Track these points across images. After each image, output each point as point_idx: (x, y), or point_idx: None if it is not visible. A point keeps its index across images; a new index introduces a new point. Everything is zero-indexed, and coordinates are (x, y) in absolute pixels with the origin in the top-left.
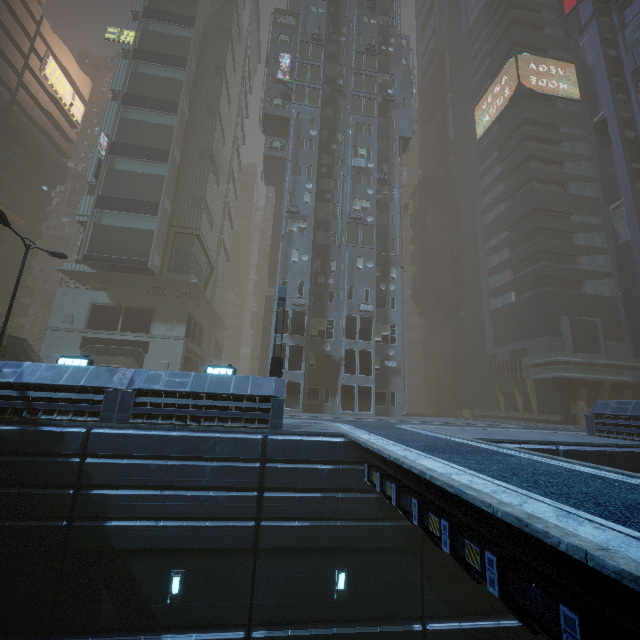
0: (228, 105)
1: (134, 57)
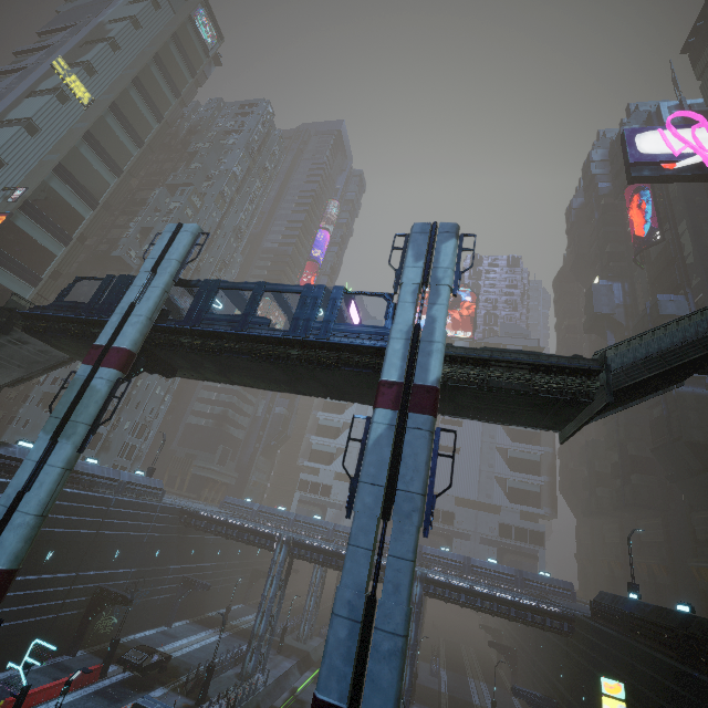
0: None
1: (84, 137)
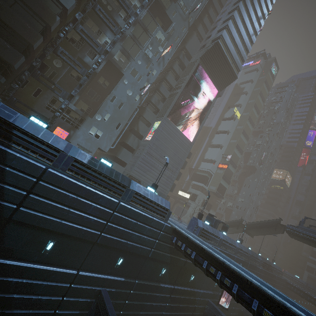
0: None
1: (242, 131)
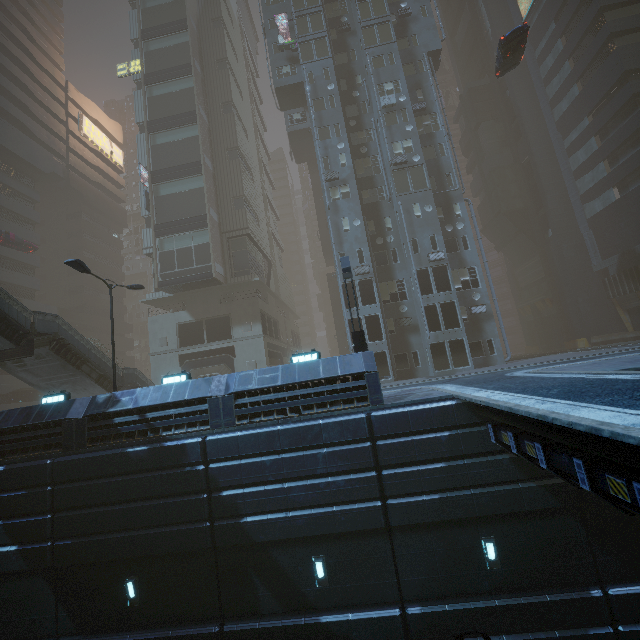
0: (240, 96)
1: (146, 83)
